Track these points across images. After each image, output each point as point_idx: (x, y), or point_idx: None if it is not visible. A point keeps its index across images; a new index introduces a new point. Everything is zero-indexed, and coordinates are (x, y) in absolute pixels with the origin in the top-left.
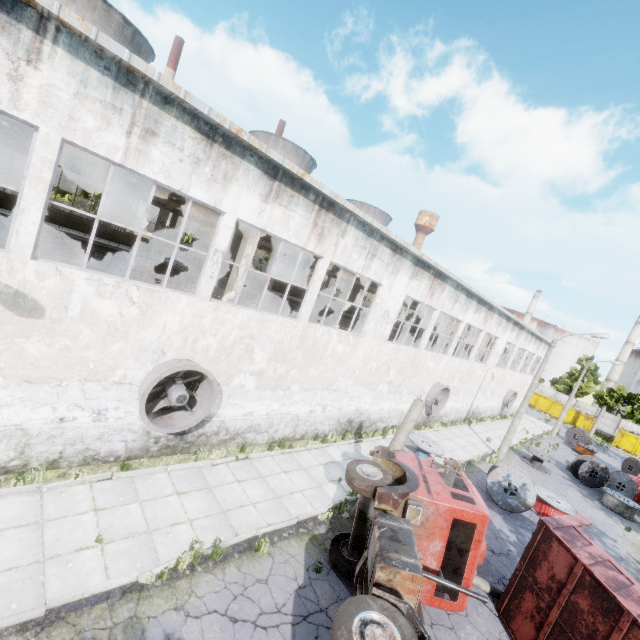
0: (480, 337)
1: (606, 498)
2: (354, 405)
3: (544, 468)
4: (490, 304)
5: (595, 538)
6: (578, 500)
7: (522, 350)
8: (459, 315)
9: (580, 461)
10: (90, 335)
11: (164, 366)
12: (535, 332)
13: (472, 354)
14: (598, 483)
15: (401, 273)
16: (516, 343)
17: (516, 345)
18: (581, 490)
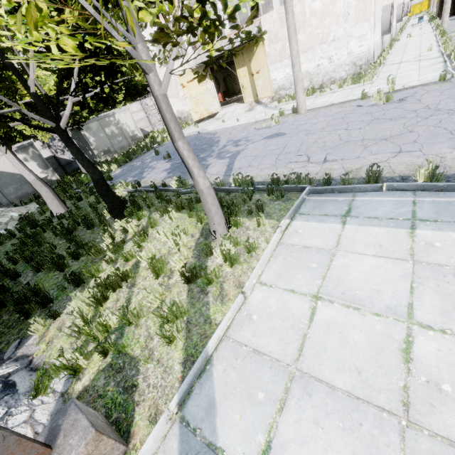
0: None
1: None
2: None
3: None
4: None
5: None
6: None
7: None
8: None
9: None
10: (396, 0)
11: (399, 5)
12: None
13: None
14: None
15: None
16: None
17: None
18: None
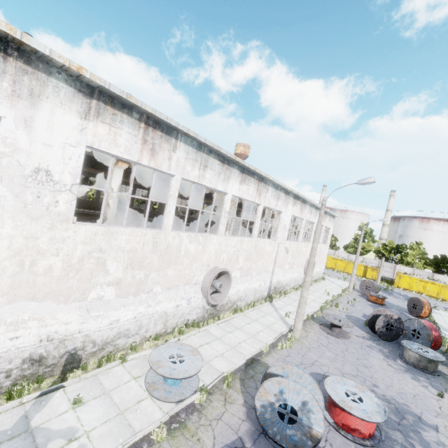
0: (259, 212)
1: (407, 354)
2: (33, 334)
3: (344, 332)
4: (258, 174)
5: (415, 440)
6: (382, 367)
7: (311, 223)
8: (217, 185)
9: (375, 316)
10: None
11: None
12: (317, 205)
13: (254, 230)
14: (395, 335)
15: (50, 102)
16: (302, 216)
17: (303, 218)
18: (382, 349)
